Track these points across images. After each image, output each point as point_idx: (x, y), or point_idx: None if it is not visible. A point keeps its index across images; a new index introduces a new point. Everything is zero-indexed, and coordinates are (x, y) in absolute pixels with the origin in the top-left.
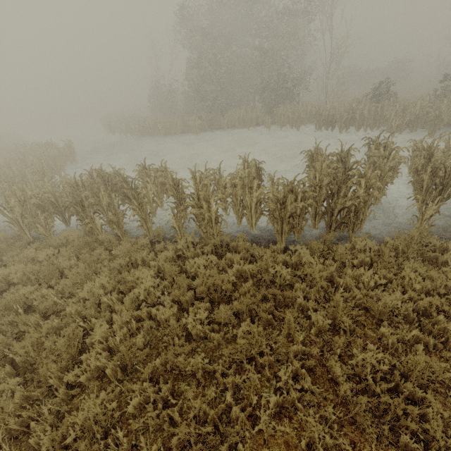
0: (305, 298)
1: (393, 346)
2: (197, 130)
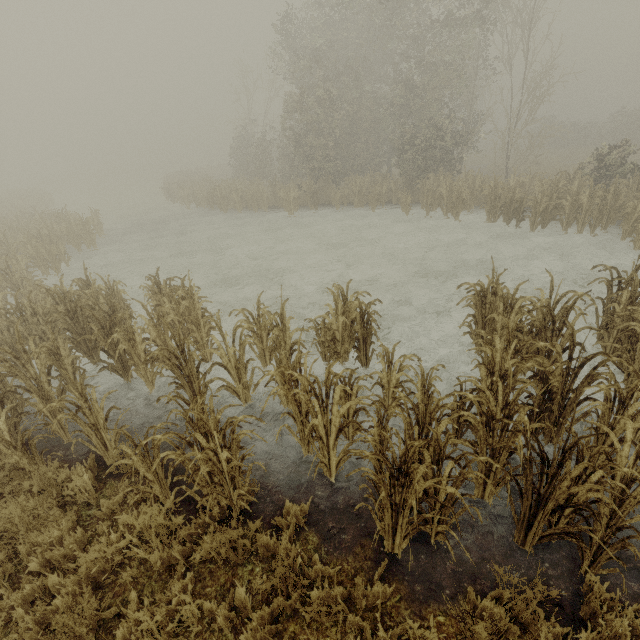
0: None
1: None
2: (292, 207)
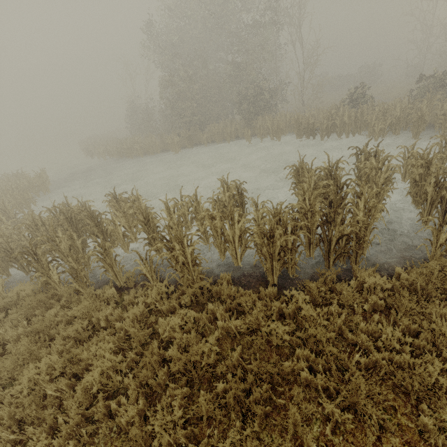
0: (311, 372)
1: (443, 446)
2: (177, 148)
